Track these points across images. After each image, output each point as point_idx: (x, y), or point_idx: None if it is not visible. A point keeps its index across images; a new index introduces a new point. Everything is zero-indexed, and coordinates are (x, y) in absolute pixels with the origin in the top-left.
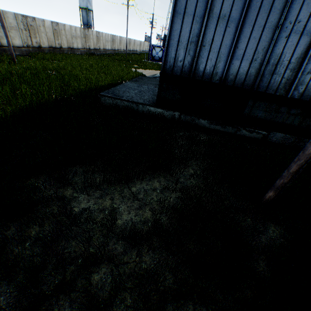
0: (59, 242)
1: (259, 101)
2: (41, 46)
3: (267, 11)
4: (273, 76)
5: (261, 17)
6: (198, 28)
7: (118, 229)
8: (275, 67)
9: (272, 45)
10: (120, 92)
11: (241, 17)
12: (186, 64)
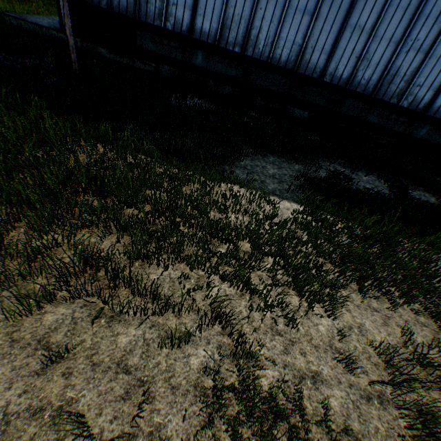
0: None
1: (145, 32)
2: None
3: None
4: (148, 6)
5: None
6: None
7: None
8: None
9: None
10: (34, 18)
11: None
12: None
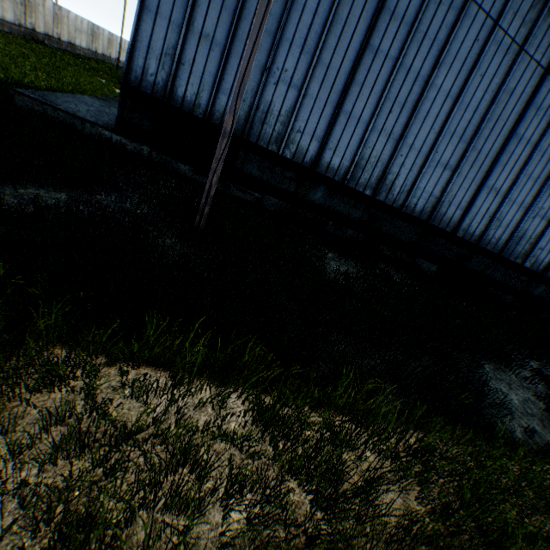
0: None
1: (252, 154)
2: None
3: None
4: (265, 126)
5: None
6: (175, 39)
7: None
8: (266, 116)
9: (261, 89)
10: (60, 100)
11: (227, 44)
12: (159, 82)
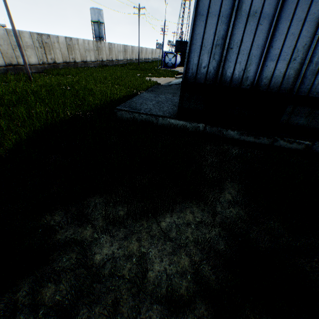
0: (78, 308)
1: (300, 107)
2: (55, 62)
3: (308, 2)
4: (317, 76)
5: (300, 9)
6: (224, 29)
7: (151, 286)
8: None
9: (315, 41)
10: (137, 104)
11: (275, 11)
12: (211, 70)
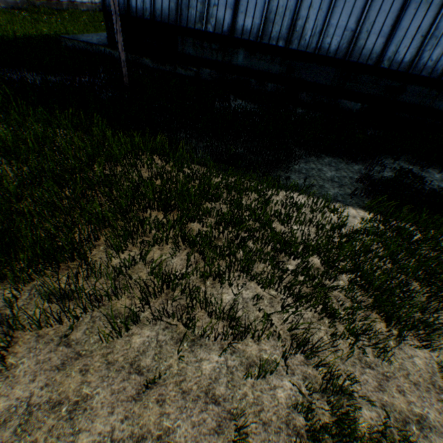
0: None
1: (186, 38)
2: None
3: None
4: (190, 11)
5: None
6: None
7: None
8: (189, 2)
9: None
10: (84, 37)
11: None
12: (121, 2)
